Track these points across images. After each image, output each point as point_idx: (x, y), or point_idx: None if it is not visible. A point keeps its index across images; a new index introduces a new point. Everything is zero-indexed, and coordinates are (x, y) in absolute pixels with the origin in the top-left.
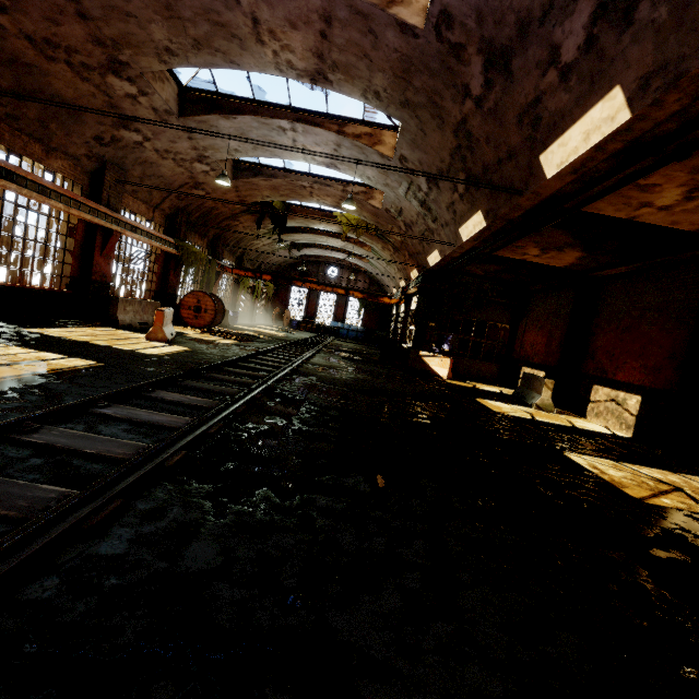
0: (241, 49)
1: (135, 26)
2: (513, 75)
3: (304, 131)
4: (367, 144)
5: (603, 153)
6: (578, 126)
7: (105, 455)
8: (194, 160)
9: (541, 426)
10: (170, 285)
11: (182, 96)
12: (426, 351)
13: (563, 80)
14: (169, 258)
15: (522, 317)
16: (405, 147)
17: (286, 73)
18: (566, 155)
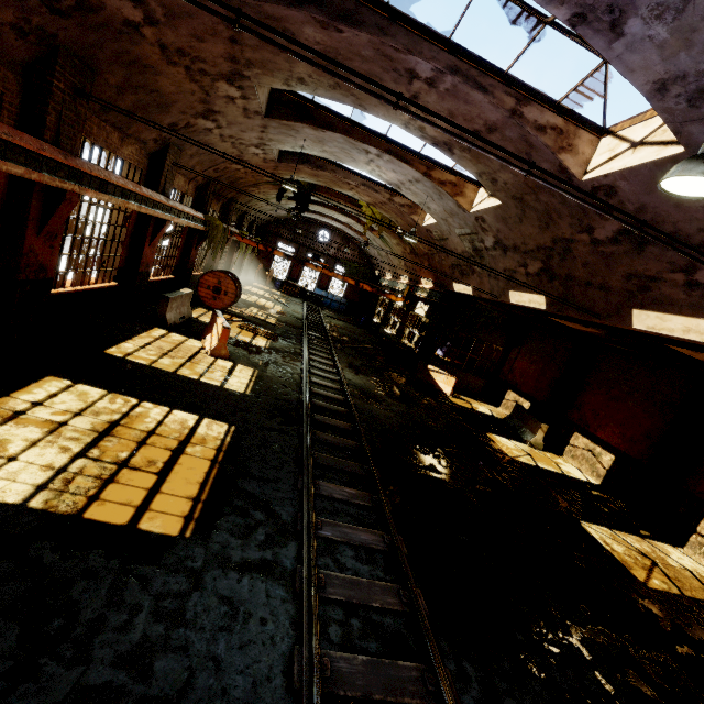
0: (380, 103)
1: (283, 59)
2: (643, 252)
3: (389, 160)
4: (449, 193)
5: (691, 341)
6: (683, 319)
7: (387, 608)
8: (253, 144)
9: (548, 479)
10: (190, 260)
11: (272, 93)
12: (429, 360)
13: (687, 286)
14: (194, 231)
15: (516, 344)
16: (491, 216)
17: (411, 130)
18: (660, 327)
